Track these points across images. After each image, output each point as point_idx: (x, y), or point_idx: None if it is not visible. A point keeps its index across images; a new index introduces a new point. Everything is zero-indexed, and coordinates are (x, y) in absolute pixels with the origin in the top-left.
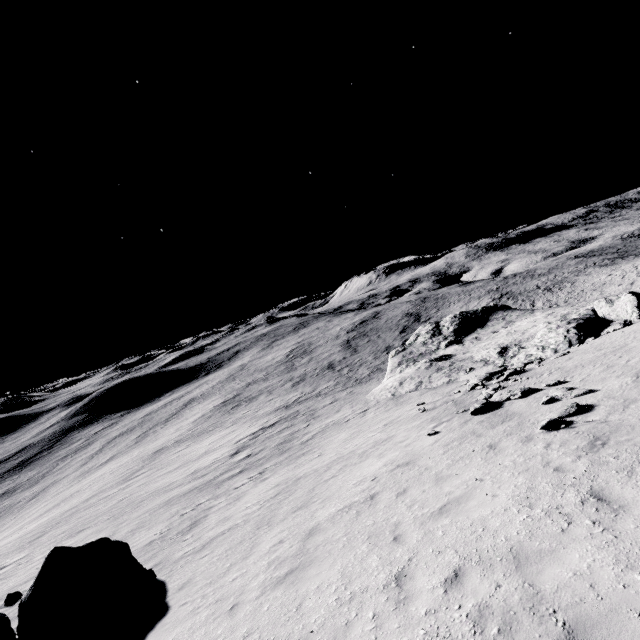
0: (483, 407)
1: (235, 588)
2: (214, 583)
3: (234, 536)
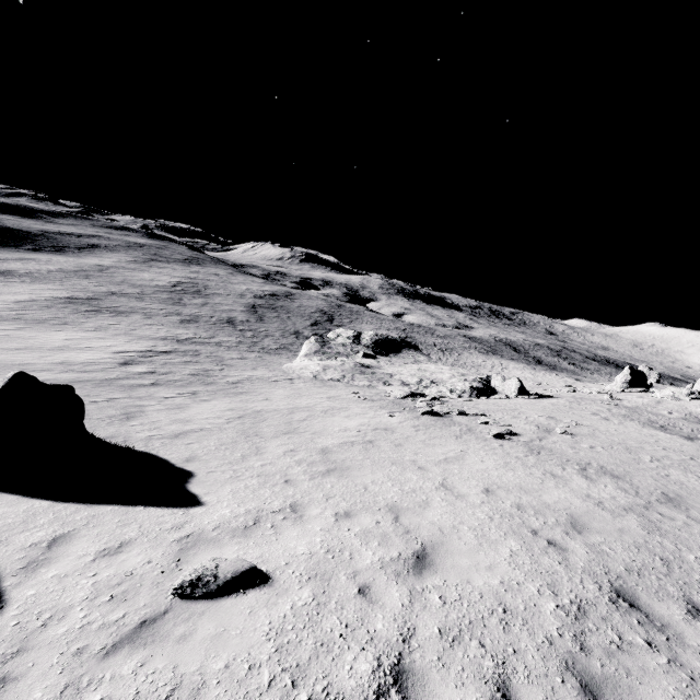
0: (433, 412)
1: (273, 471)
2: (237, 464)
3: (218, 436)
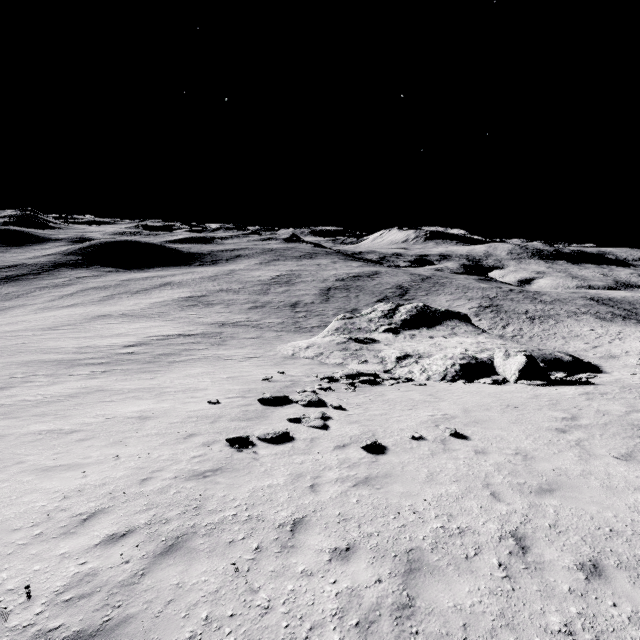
0: (269, 399)
1: None
2: None
3: None
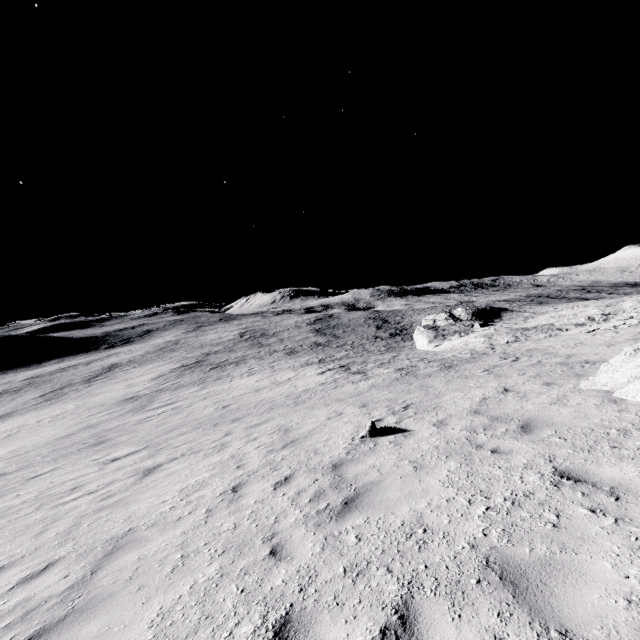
0: None
1: None
2: None
3: None
